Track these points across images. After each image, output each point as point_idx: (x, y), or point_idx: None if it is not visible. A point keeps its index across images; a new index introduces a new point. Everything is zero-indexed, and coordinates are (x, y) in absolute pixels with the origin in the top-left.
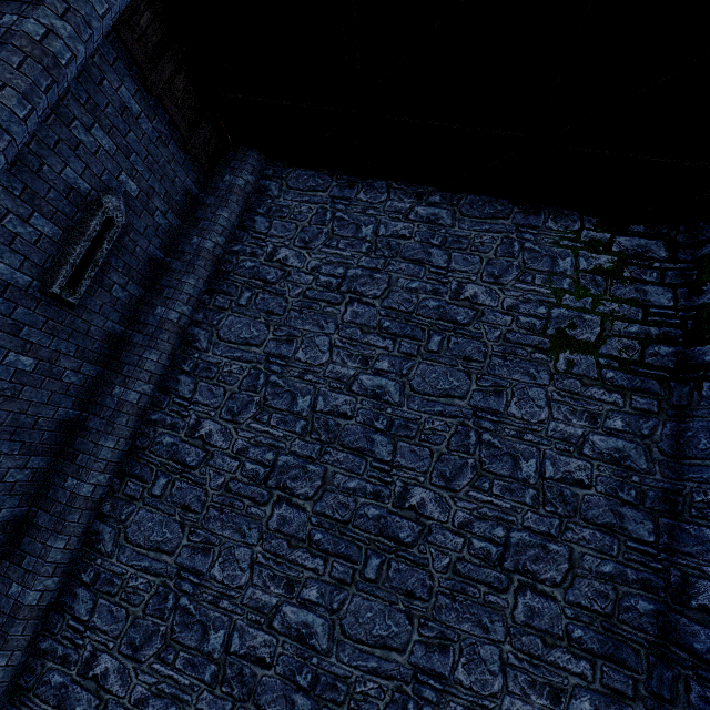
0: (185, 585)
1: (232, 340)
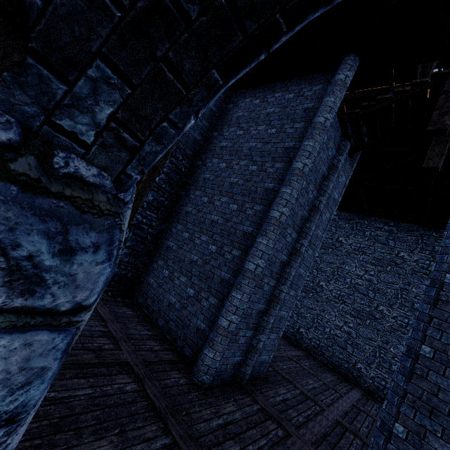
0: (319, 317)
1: (327, 262)
